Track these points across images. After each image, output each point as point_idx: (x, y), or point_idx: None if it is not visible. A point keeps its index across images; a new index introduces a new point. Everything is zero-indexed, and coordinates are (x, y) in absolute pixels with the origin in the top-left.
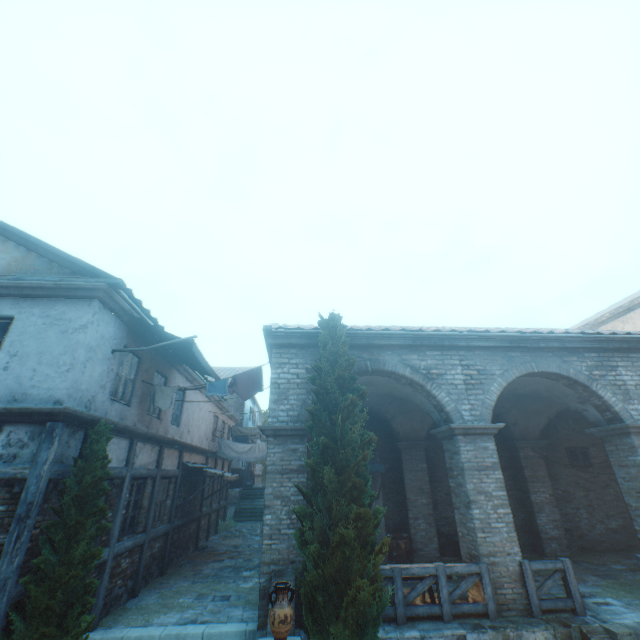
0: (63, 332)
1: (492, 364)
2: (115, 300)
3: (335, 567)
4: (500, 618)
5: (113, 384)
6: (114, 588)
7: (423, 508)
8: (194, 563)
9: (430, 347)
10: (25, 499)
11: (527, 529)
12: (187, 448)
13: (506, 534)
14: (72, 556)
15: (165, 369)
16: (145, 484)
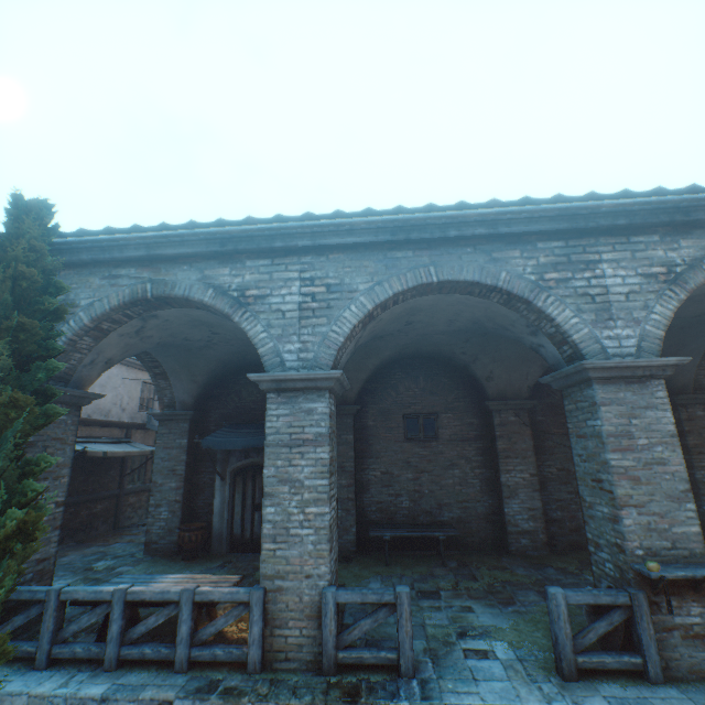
0: None
1: (357, 274)
2: None
3: None
4: (265, 673)
5: None
6: None
7: (341, 491)
8: (76, 547)
9: (255, 254)
10: None
11: (494, 519)
12: None
13: (312, 546)
14: None
15: None
16: None
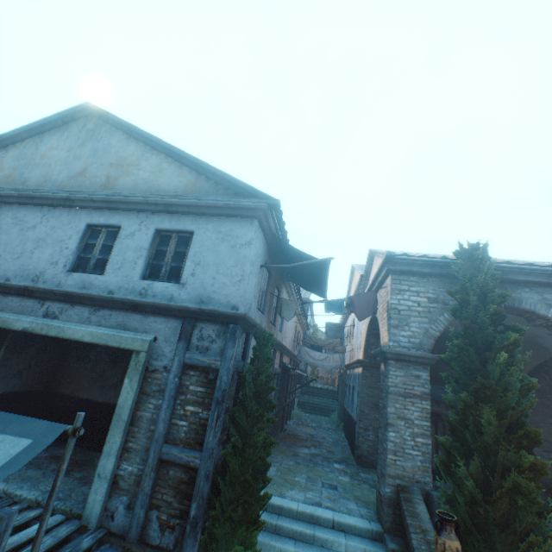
0: (232, 247)
1: None
2: (267, 220)
3: (498, 511)
4: None
5: (258, 295)
6: None
7: None
8: (287, 444)
9: None
10: (219, 386)
11: None
12: (284, 351)
13: None
14: (255, 440)
15: (279, 284)
16: None
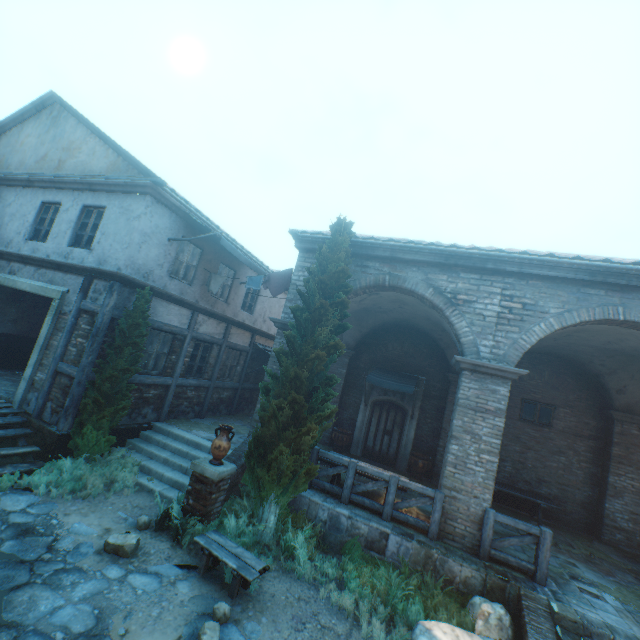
0: (128, 220)
1: (549, 300)
2: (165, 197)
3: (272, 432)
4: (439, 542)
5: (171, 265)
6: (181, 405)
7: None
8: None
9: (468, 269)
10: (96, 325)
11: (590, 508)
12: (260, 333)
13: (481, 479)
14: (118, 366)
15: (233, 264)
16: (212, 348)
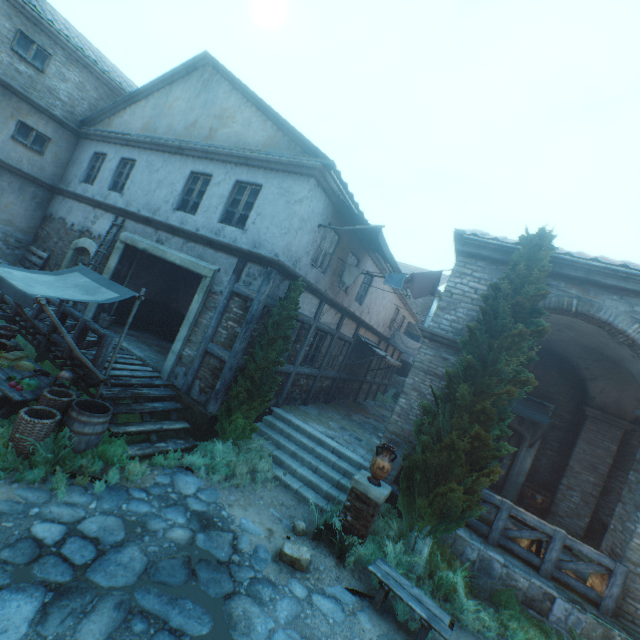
0: (287, 203)
1: None
2: (326, 181)
3: (438, 462)
4: (613, 619)
5: (314, 253)
6: (293, 392)
7: (585, 485)
8: (348, 409)
9: None
10: (251, 312)
11: None
12: (363, 325)
13: None
14: (268, 356)
15: (359, 253)
16: (325, 337)
